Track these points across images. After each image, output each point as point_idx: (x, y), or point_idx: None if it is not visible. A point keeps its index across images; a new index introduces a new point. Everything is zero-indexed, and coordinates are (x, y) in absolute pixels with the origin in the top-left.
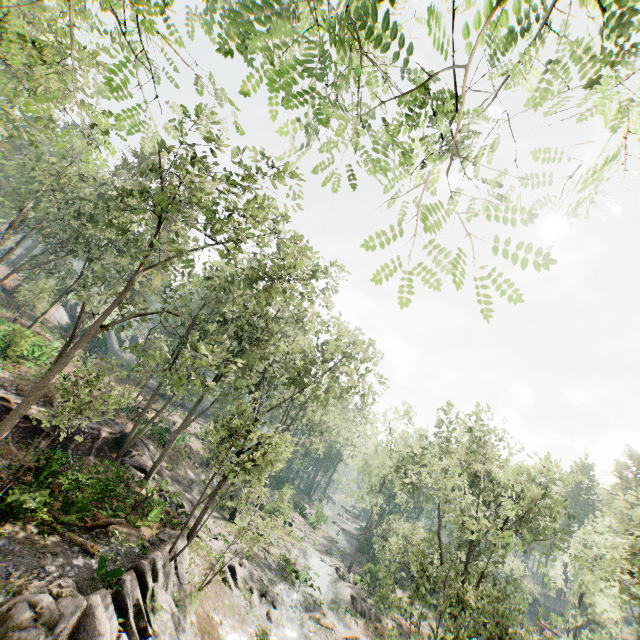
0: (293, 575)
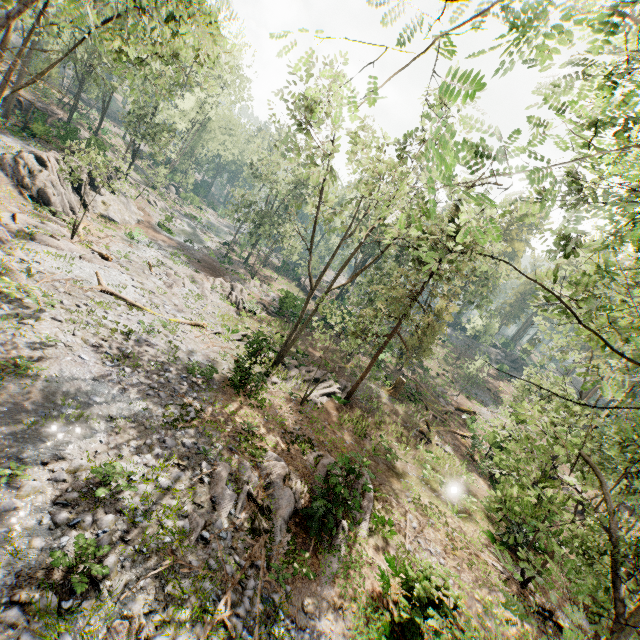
0: (196, 222)
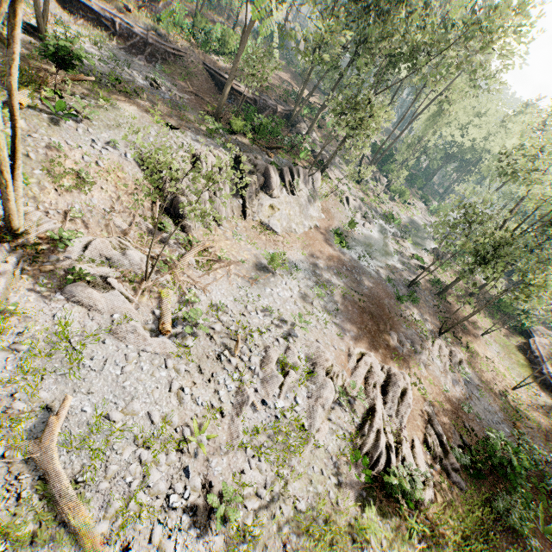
0: (393, 222)
